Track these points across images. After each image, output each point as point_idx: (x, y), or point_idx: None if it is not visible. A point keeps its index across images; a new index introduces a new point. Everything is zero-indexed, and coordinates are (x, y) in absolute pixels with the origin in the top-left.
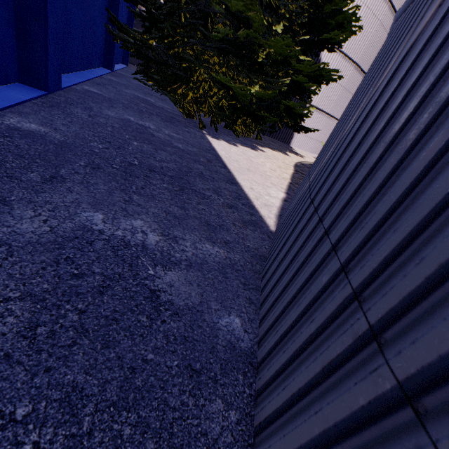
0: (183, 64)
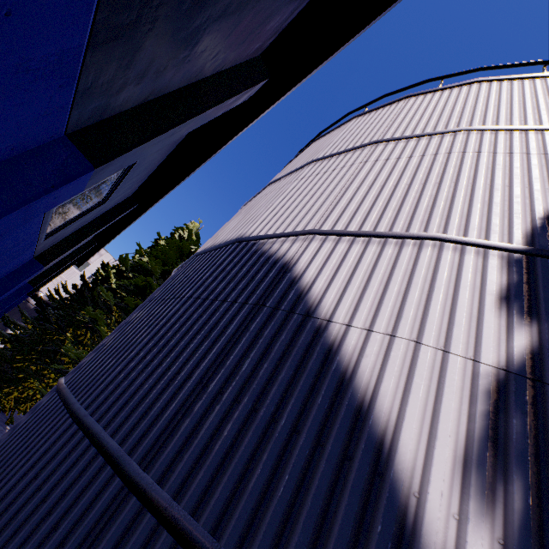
0: (21, 374)
